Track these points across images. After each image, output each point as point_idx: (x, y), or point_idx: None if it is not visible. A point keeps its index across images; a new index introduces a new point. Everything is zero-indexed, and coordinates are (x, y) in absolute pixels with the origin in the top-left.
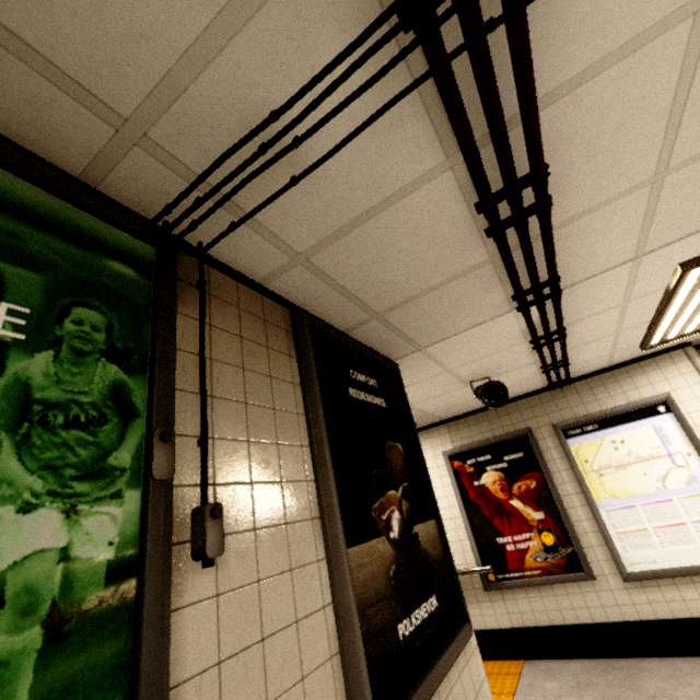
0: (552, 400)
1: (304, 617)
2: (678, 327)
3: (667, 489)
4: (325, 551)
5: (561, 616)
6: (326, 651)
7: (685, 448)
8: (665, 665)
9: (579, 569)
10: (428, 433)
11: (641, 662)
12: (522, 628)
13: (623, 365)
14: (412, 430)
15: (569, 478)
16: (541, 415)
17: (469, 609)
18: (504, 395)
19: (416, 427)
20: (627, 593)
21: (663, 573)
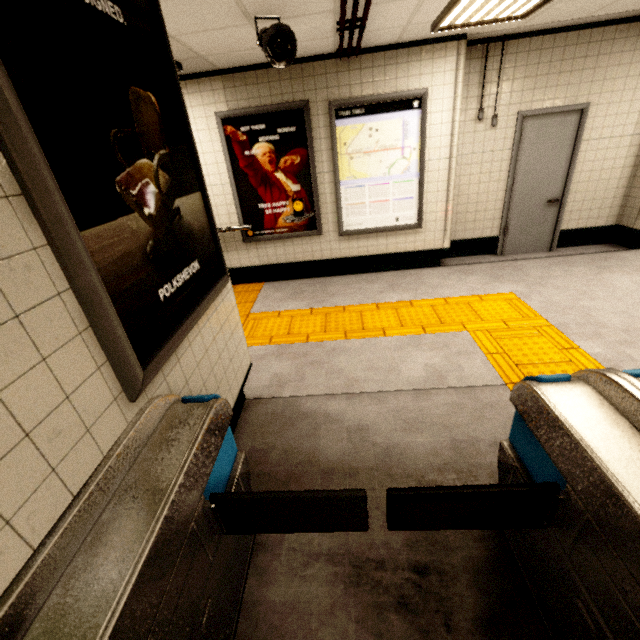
0: (336, 72)
1: (29, 310)
2: (471, 11)
3: (390, 175)
4: (45, 237)
5: (294, 257)
6: (72, 330)
7: (414, 144)
8: (344, 279)
9: (314, 228)
10: (199, 85)
11: (333, 279)
12: (267, 265)
13: (409, 46)
14: (172, 76)
15: (327, 158)
16: (322, 87)
17: (230, 255)
18: (292, 51)
19: (183, 72)
20: (339, 243)
21: (363, 231)
